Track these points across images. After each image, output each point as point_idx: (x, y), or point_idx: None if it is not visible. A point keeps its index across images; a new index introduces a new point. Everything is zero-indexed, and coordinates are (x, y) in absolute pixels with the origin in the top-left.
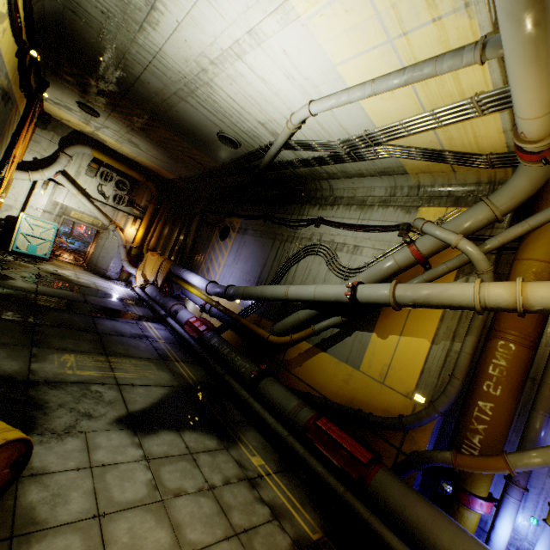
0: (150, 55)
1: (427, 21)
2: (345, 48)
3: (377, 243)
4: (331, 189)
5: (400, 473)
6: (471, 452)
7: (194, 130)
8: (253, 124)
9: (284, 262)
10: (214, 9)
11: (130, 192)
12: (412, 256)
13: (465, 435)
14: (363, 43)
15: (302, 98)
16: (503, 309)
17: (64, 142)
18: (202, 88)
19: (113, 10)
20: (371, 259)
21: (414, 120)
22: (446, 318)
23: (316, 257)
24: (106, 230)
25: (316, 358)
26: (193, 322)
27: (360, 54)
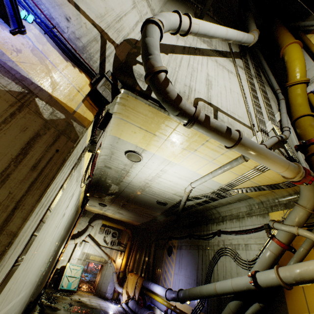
0: (127, 183)
1: (219, 155)
2: (196, 166)
3: (257, 240)
4: (218, 212)
5: None
6: None
7: (146, 202)
8: (170, 195)
9: (208, 264)
10: (148, 168)
11: (118, 237)
12: (278, 245)
13: None
14: (201, 164)
15: (187, 182)
16: None
17: (91, 220)
18: (147, 188)
19: (115, 175)
20: (258, 252)
21: (237, 179)
22: None
23: (226, 256)
24: (106, 263)
25: None
26: None
27: (202, 167)
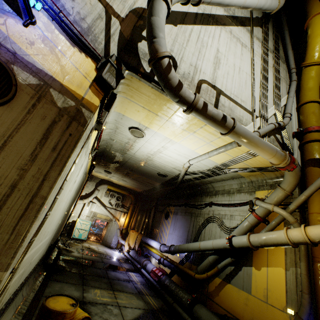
0: (131, 155)
1: (216, 138)
2: (194, 146)
3: (241, 212)
4: (213, 187)
5: None
6: None
7: (148, 173)
8: (170, 168)
9: (198, 228)
10: (150, 144)
11: (122, 200)
12: (256, 218)
13: None
14: (199, 144)
15: (186, 159)
16: (303, 243)
17: (97, 184)
18: (149, 161)
19: (120, 148)
20: (240, 222)
21: (231, 161)
22: (287, 252)
23: (213, 223)
24: (111, 221)
25: (225, 288)
26: (155, 270)
27: (200, 147)
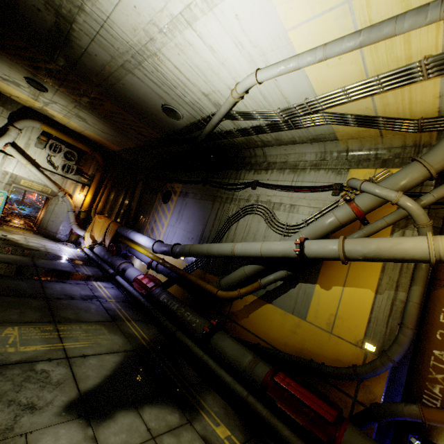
0: (98, 24)
1: None
2: (300, 11)
3: (312, 202)
4: (264, 156)
5: (360, 425)
6: (433, 402)
7: (139, 103)
8: (197, 95)
9: (225, 221)
10: None
11: (78, 162)
12: (353, 213)
13: (424, 384)
14: (320, 4)
15: (249, 67)
16: None
17: (14, 116)
18: (149, 60)
19: None
20: (308, 217)
21: (357, 86)
22: (387, 269)
23: (255, 216)
24: (55, 197)
25: (262, 310)
26: (141, 279)
27: (314, 17)
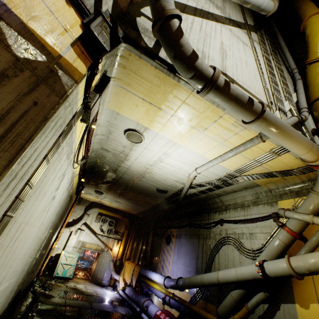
0: (126, 168)
1: (232, 135)
2: (203, 149)
3: (263, 229)
4: (221, 201)
5: None
6: None
7: (145, 190)
8: (172, 182)
9: (209, 253)
10: (149, 151)
11: (115, 225)
12: (289, 234)
13: None
14: (210, 146)
15: (192, 168)
16: None
17: (87, 208)
18: (147, 174)
19: (113, 159)
20: (264, 241)
21: (248, 164)
22: None
23: (228, 245)
24: (102, 251)
25: None
26: (159, 315)
27: (210, 149)
